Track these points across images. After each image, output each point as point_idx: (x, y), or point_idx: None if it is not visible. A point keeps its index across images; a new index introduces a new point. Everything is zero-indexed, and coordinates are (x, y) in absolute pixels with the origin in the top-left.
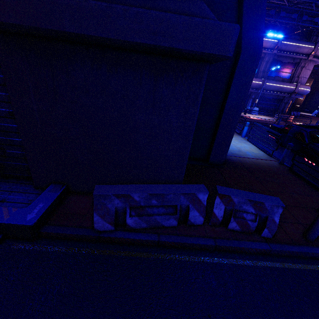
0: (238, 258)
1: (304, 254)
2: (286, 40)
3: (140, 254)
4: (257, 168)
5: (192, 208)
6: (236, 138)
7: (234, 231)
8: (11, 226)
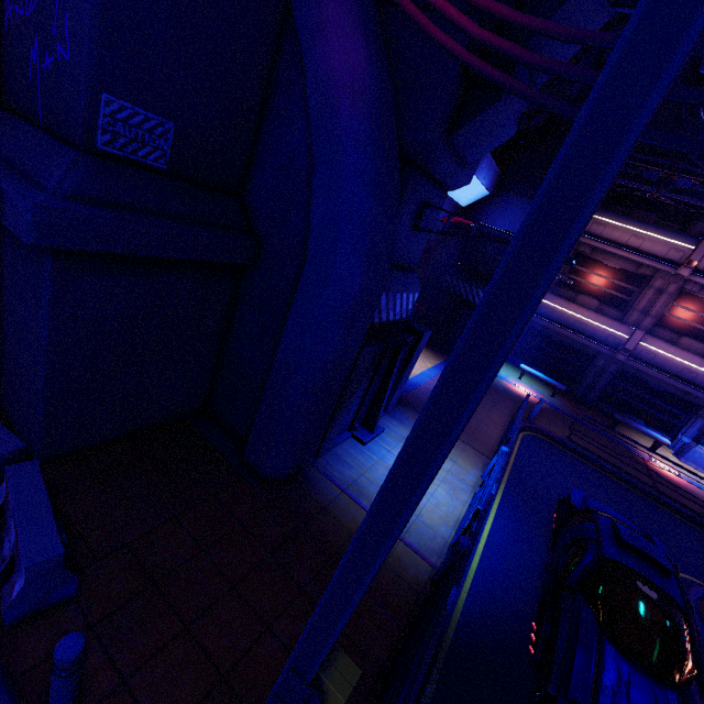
0: None
1: None
2: None
3: None
4: (335, 540)
5: None
6: (456, 469)
7: None
8: None
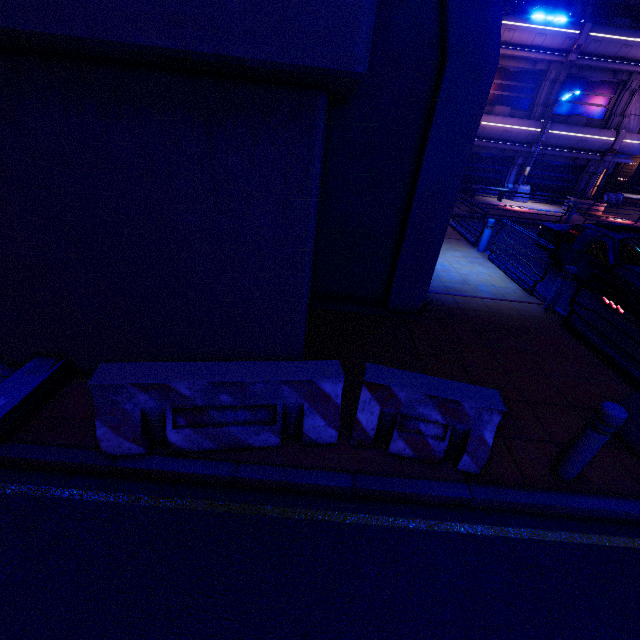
0: (398, 515)
1: (545, 509)
2: (599, 28)
3: (194, 503)
4: (492, 320)
5: (309, 410)
6: (465, 254)
7: (401, 457)
8: None
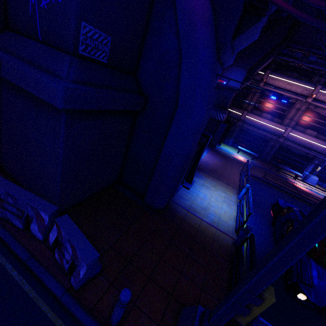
0: (30, 284)
1: None
2: None
3: None
4: (192, 232)
5: (35, 221)
6: (227, 196)
7: (57, 262)
8: None
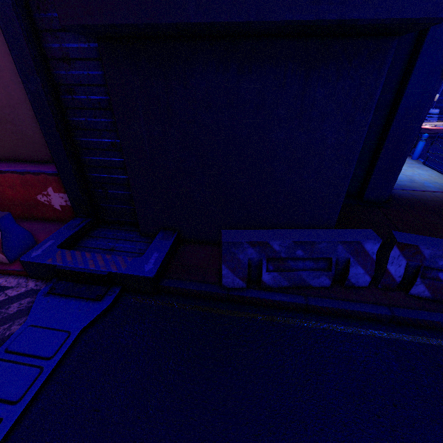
0: (429, 336)
1: None
2: None
3: (283, 319)
4: None
5: (353, 262)
6: None
7: (419, 297)
8: (130, 277)
